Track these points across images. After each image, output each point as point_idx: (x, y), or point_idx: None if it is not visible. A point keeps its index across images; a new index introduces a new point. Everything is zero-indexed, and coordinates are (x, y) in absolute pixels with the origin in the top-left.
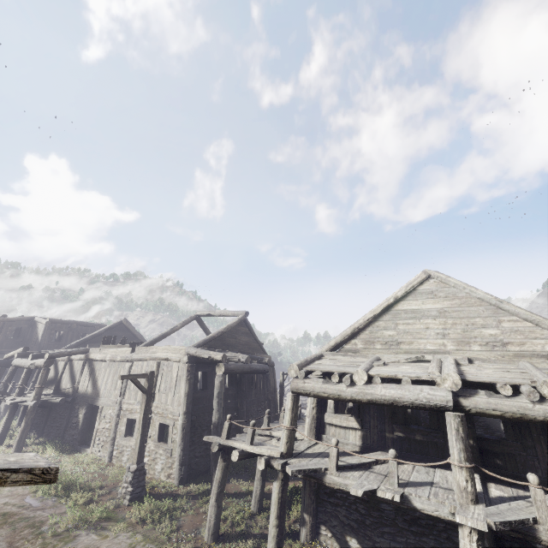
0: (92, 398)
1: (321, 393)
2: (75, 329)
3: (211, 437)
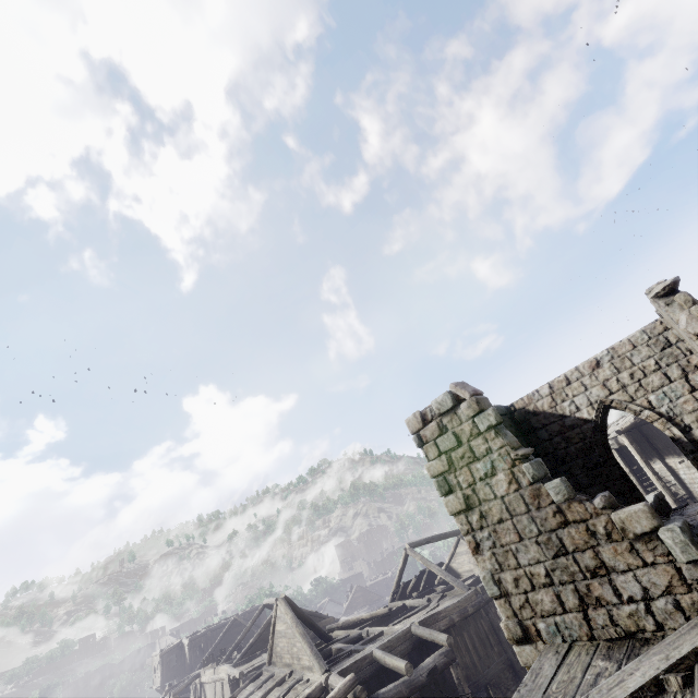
0: None
1: None
2: (212, 636)
3: None
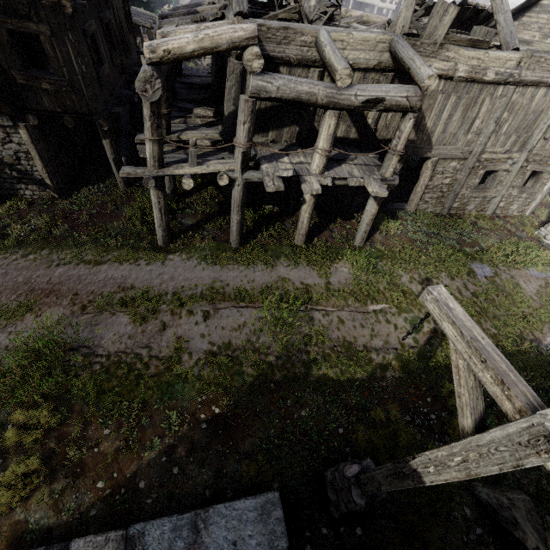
0: (417, 148)
1: None
2: None
3: None
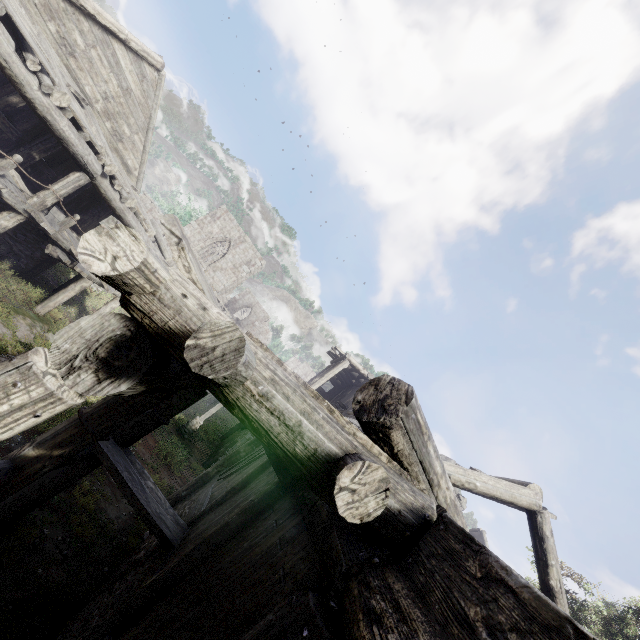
0: None
1: (3, 59)
2: None
3: None
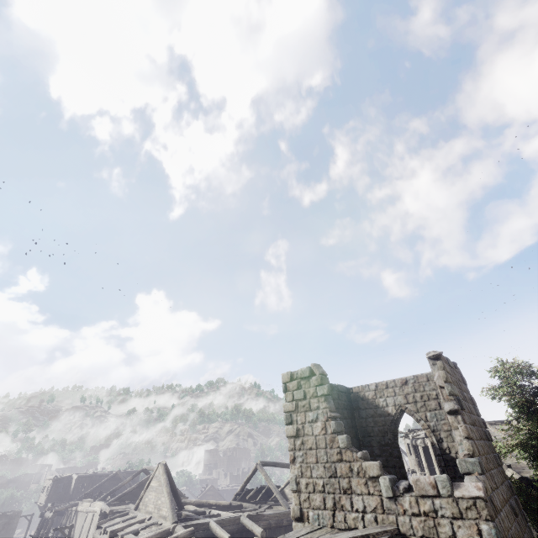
0: None
1: None
2: (95, 480)
3: None
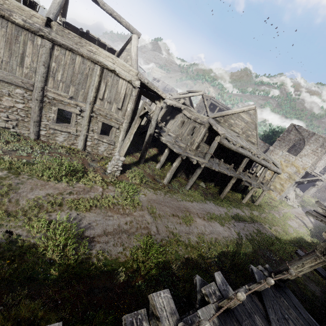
0: None
1: (227, 146)
2: None
3: (180, 152)
